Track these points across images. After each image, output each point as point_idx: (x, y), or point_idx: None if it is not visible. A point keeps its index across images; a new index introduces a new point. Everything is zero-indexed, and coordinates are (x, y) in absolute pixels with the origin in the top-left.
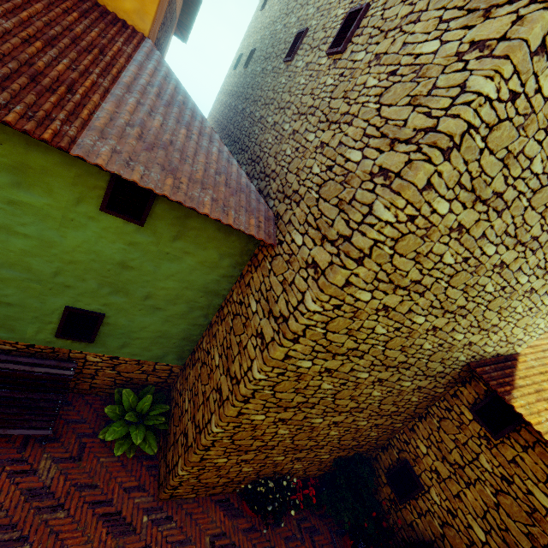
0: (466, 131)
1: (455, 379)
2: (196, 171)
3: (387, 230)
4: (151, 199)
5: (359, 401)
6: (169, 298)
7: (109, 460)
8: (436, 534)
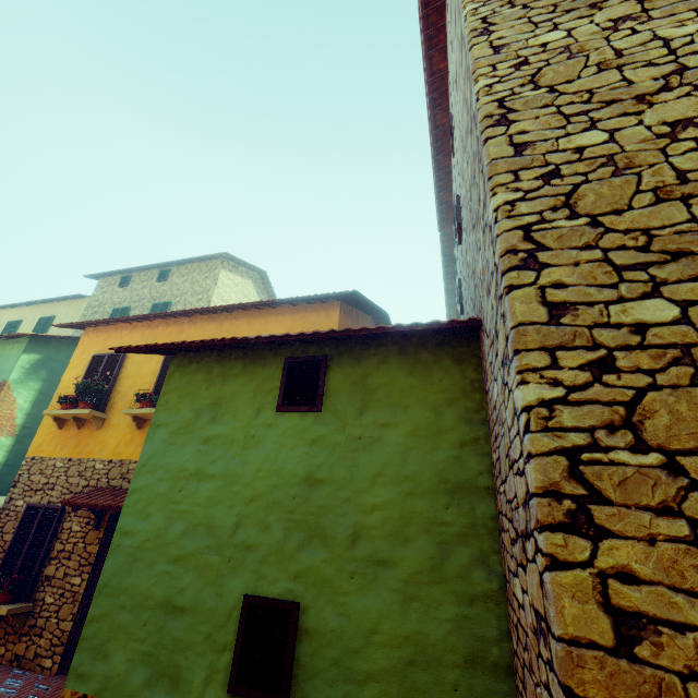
0: (484, 21)
1: None
2: None
3: (500, 88)
4: (321, 375)
5: None
6: (390, 529)
7: None
8: None
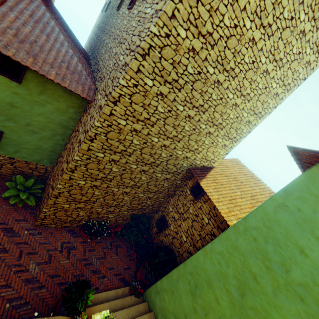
0: (150, 48)
1: (185, 177)
2: (49, 58)
3: (125, 90)
4: (23, 70)
5: (135, 181)
6: (40, 127)
7: (8, 207)
8: (170, 242)
